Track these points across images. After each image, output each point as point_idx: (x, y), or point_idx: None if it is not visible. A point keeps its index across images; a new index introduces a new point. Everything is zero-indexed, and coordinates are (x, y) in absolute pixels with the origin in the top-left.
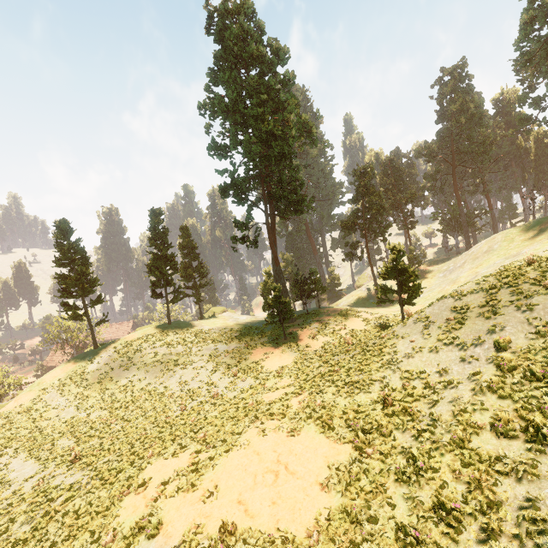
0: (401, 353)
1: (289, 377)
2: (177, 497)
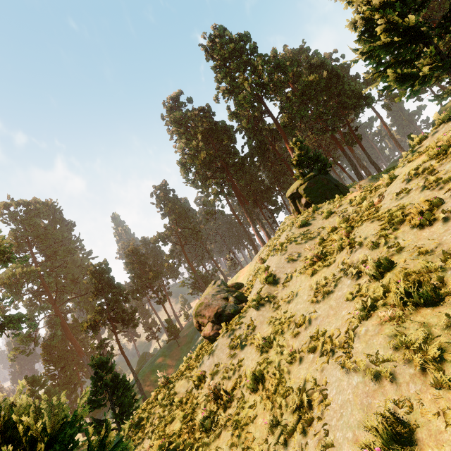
0: None
1: None
2: None
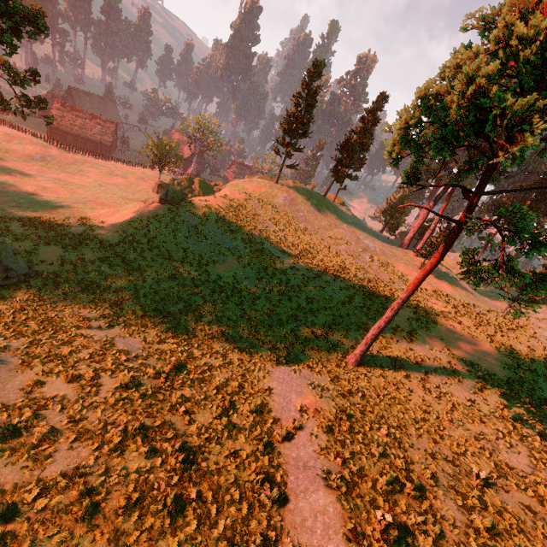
0: (540, 336)
1: (437, 300)
2: (422, 330)
